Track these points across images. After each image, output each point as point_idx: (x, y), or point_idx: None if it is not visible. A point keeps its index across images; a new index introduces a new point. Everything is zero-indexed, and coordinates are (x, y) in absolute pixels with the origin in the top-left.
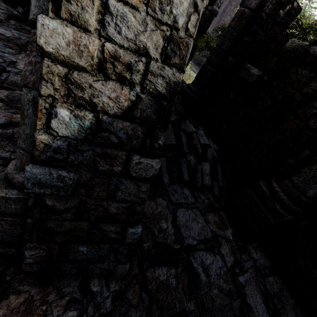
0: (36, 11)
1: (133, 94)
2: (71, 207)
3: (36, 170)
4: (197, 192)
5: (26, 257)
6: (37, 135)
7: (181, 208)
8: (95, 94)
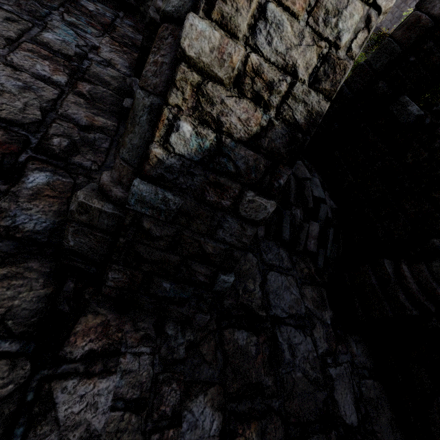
0: (177, 3)
1: (266, 119)
2: (166, 236)
3: (143, 186)
4: (296, 257)
5: (109, 279)
6: (153, 148)
7: (273, 271)
8: (225, 112)
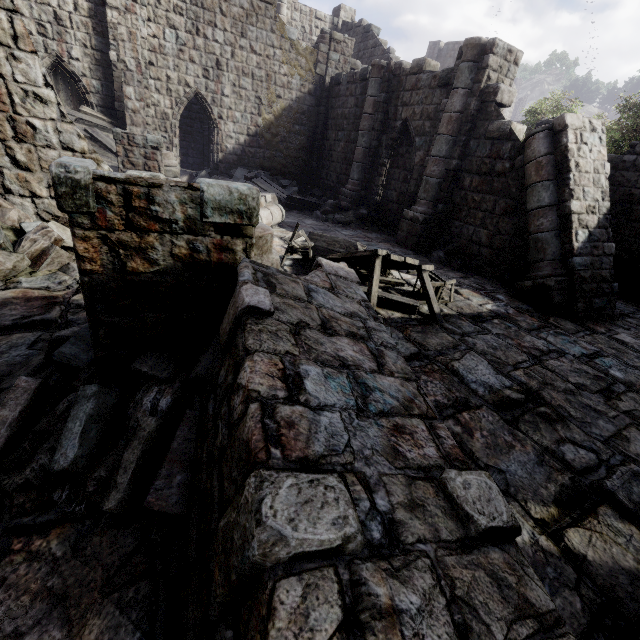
0: (548, 201)
1: (597, 217)
2: (589, 276)
3: (577, 259)
4: None
5: (579, 308)
6: (574, 244)
7: None
8: (587, 222)
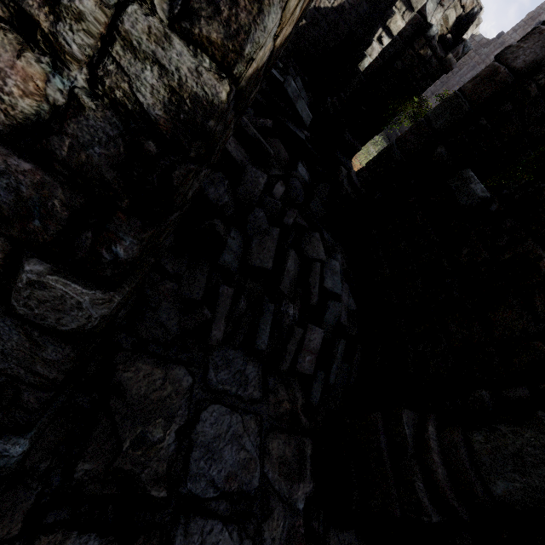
0: None
1: (56, 85)
2: None
3: None
4: (275, 379)
5: None
6: None
7: (219, 405)
8: None
